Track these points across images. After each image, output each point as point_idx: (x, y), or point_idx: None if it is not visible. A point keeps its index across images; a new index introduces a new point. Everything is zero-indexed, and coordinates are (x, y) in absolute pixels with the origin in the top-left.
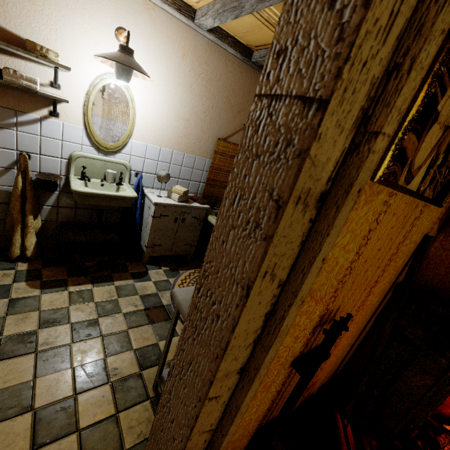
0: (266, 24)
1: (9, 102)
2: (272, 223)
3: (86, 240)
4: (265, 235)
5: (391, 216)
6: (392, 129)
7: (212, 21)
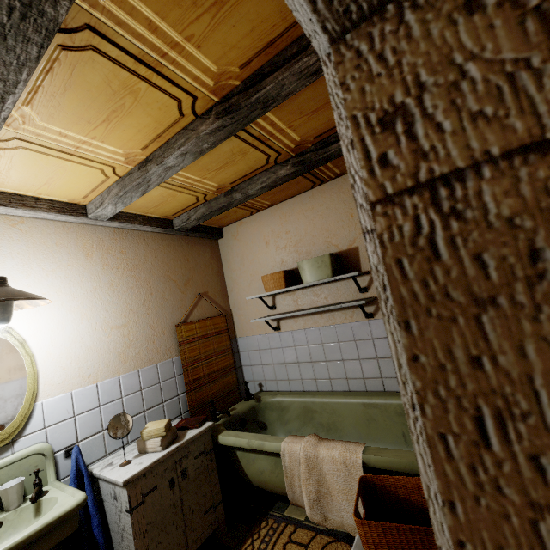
0: (179, 189)
1: None
2: None
3: None
4: None
5: None
6: None
7: (113, 207)
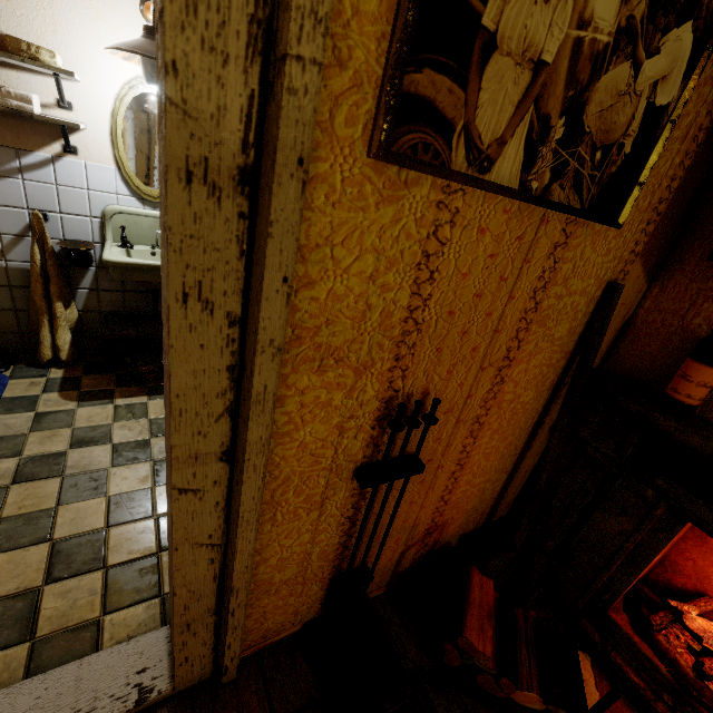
0: None
1: (5, 137)
2: (166, 216)
3: (137, 336)
4: (167, 238)
5: (477, 234)
6: (319, 51)
7: None
